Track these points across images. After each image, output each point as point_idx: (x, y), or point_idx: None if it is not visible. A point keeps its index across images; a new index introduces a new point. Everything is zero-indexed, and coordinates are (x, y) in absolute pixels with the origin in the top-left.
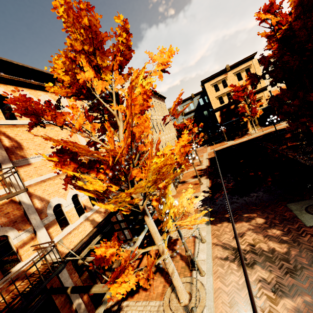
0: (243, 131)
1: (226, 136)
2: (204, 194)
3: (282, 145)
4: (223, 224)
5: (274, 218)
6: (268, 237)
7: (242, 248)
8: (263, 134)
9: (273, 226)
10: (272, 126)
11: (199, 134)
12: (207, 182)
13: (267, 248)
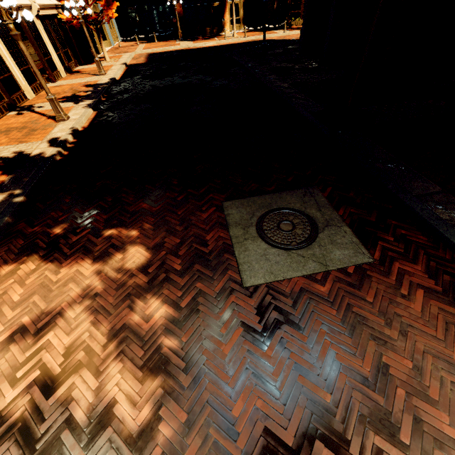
0: (215, 28)
1: (181, 28)
2: (47, 149)
3: (265, 65)
4: (20, 267)
5: (175, 249)
6: (120, 340)
7: (2, 405)
8: (244, 42)
9: (159, 282)
10: (261, 32)
11: (130, 5)
12: (81, 117)
13: (91, 403)
